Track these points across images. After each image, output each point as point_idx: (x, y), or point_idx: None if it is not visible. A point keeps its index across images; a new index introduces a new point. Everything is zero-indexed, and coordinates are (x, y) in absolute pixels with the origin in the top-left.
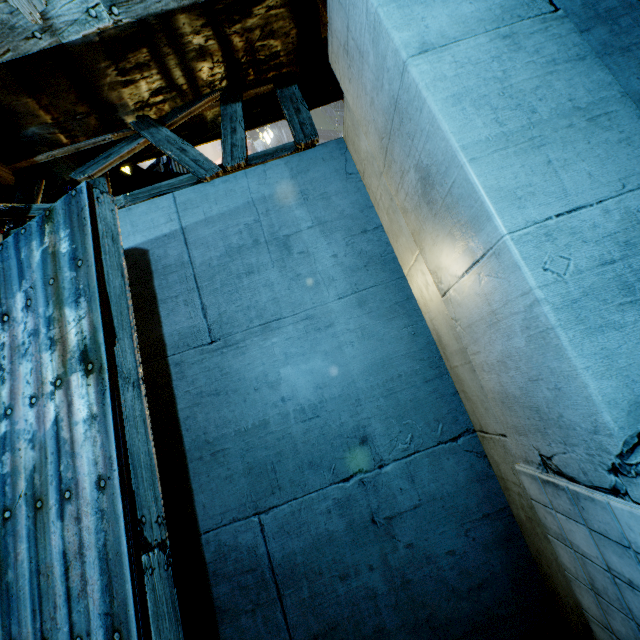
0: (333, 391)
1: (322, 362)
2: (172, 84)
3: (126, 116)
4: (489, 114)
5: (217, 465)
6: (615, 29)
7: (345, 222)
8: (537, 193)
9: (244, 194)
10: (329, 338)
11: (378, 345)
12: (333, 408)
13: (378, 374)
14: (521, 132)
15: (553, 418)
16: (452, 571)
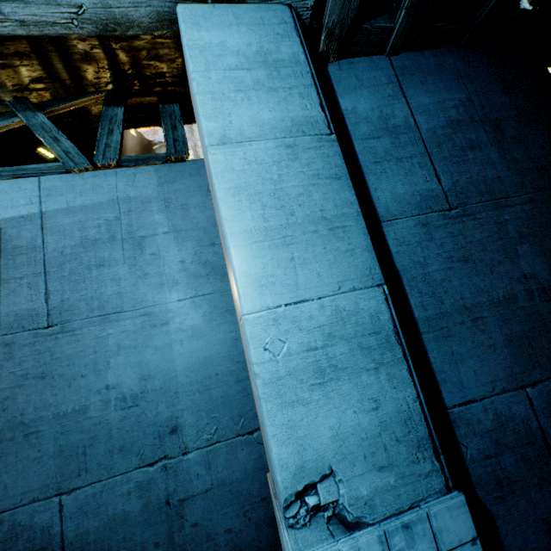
0: (156, 383)
1: (151, 356)
2: (55, 76)
3: (3, 94)
4: (259, 209)
5: (28, 446)
6: (396, 142)
7: (198, 233)
8: (277, 283)
9: (111, 191)
10: (162, 335)
11: (204, 346)
12: (153, 399)
13: (199, 371)
14: (279, 229)
15: (270, 457)
16: (227, 547)
